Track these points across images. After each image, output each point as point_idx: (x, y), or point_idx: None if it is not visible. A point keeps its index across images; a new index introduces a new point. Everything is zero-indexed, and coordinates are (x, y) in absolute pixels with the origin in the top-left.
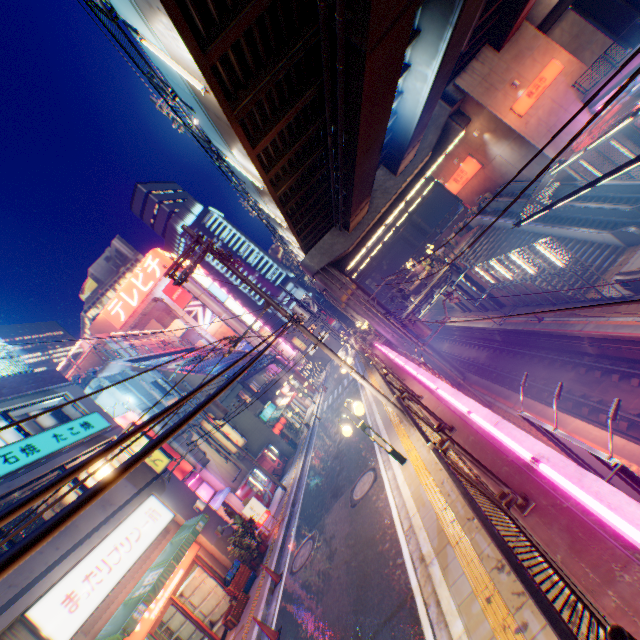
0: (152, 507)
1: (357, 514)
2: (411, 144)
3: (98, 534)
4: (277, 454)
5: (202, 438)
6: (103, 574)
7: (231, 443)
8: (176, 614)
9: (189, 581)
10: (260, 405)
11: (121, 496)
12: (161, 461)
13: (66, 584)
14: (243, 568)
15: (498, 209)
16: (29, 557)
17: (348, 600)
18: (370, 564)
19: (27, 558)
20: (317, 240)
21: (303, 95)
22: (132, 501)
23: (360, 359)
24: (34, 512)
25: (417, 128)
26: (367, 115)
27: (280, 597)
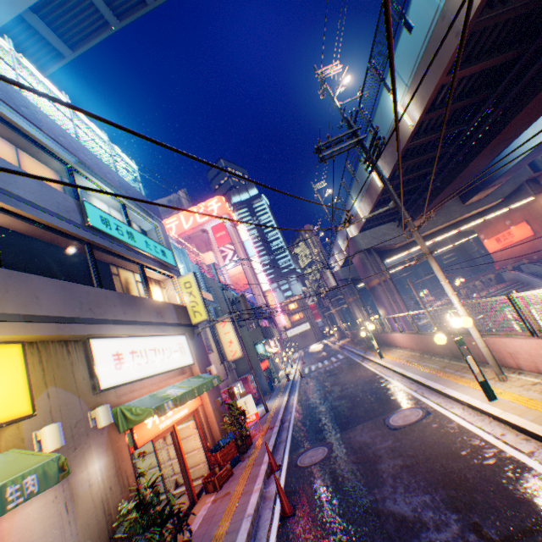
0: (182, 343)
1: (406, 434)
2: (498, 179)
3: (149, 328)
4: (255, 385)
5: (211, 333)
6: (142, 360)
7: (230, 351)
8: (149, 455)
9: (181, 427)
10: (260, 336)
11: (168, 316)
12: (200, 315)
13: (119, 344)
14: (232, 445)
15: (538, 274)
16: (107, 301)
17: (430, 497)
18: (462, 472)
19: (106, 301)
20: (372, 227)
21: (504, 53)
22: (173, 326)
23: (353, 346)
24: (112, 281)
25: (516, 164)
26: (539, 98)
27: (283, 481)
